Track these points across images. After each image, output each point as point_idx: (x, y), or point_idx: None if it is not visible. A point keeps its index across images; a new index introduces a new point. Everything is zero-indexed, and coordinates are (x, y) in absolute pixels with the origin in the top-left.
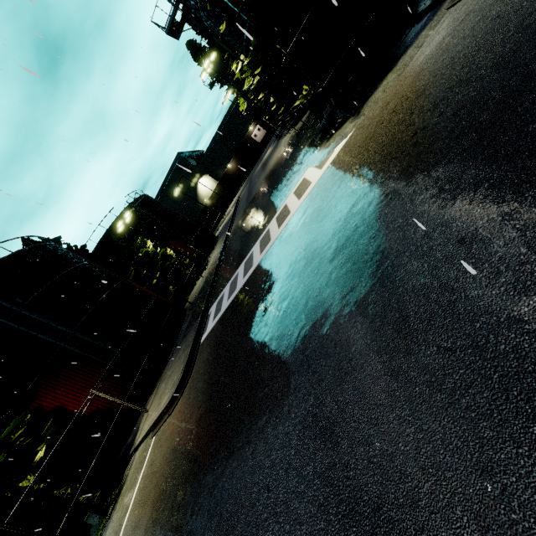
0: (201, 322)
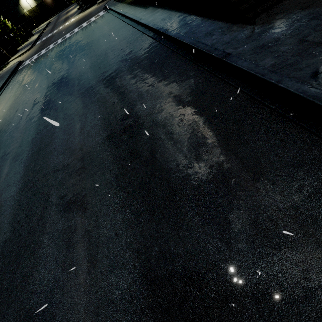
0: (34, 44)
